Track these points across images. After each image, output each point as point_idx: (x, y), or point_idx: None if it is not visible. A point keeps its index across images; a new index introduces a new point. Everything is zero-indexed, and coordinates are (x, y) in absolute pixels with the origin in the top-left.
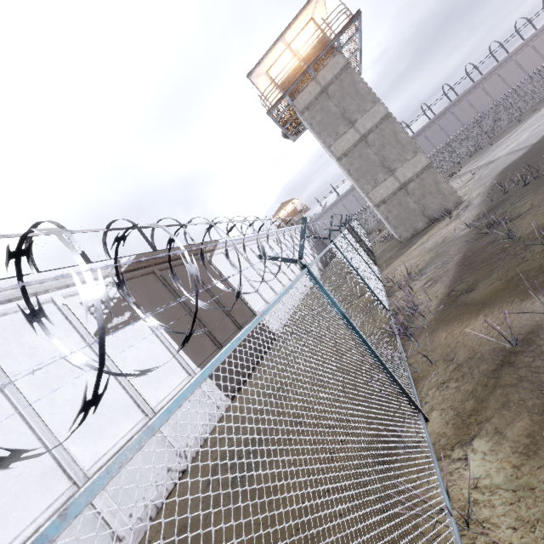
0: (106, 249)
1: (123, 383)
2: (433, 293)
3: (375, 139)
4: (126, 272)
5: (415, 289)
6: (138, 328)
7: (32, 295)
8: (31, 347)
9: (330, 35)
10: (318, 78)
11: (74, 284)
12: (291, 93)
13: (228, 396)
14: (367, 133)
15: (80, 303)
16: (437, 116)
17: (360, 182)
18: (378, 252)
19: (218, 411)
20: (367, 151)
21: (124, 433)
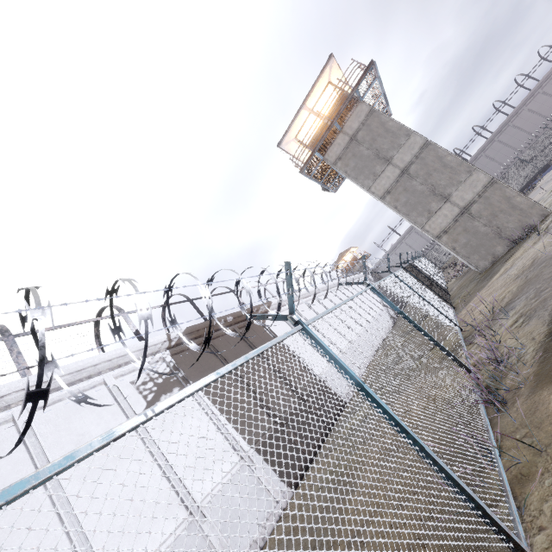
0: (165, 324)
1: (166, 472)
2: (528, 334)
3: (418, 170)
4: (176, 345)
5: (501, 331)
6: (186, 405)
7: (86, 378)
8: (79, 433)
9: (347, 90)
10: (344, 129)
11: (126, 363)
12: (320, 149)
13: (289, 485)
14: (408, 166)
15: (130, 382)
16: (495, 134)
17: (411, 216)
18: (454, 288)
19: (277, 507)
20: (412, 183)
21: (164, 538)
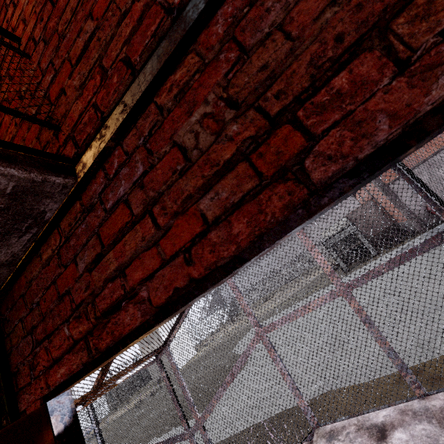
0: None
1: None
2: None
3: None
4: None
5: None
6: None
7: None
8: None
9: None
10: None
11: None
12: None
13: None
14: None
15: None
16: None
17: (139, 342)
18: None
19: None
20: None
21: None
